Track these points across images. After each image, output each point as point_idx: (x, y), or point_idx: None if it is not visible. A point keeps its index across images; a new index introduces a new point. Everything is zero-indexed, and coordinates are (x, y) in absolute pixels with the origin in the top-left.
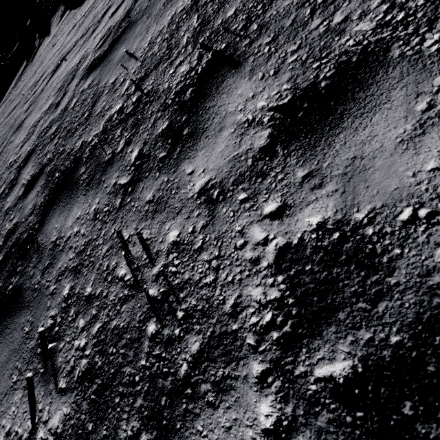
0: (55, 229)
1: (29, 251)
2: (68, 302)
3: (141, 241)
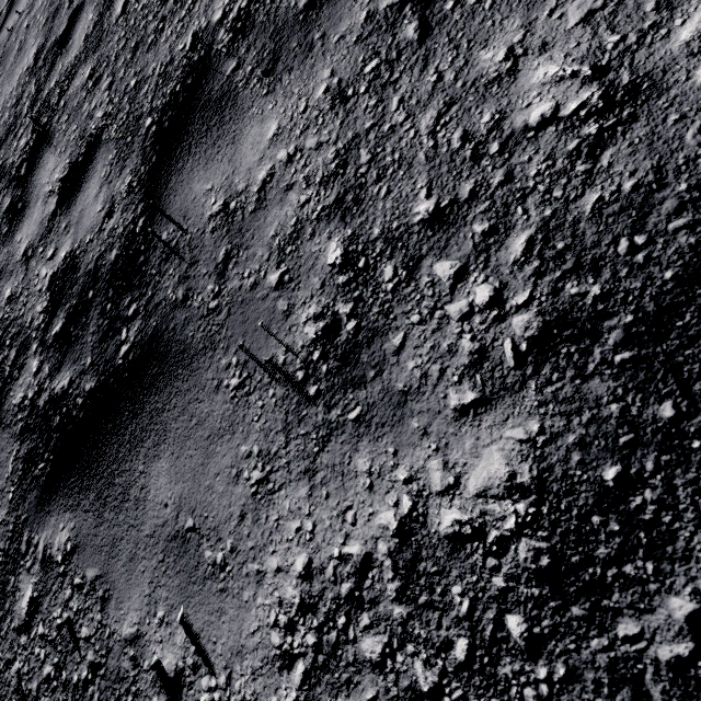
0: None
1: None
2: None
3: None
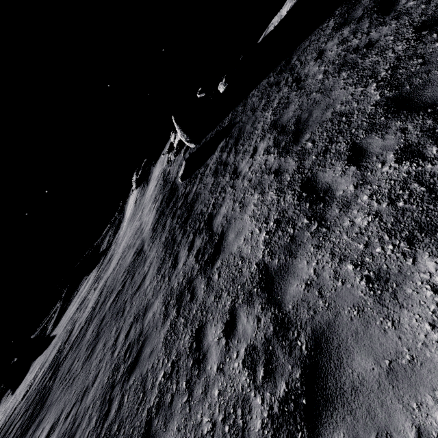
0: None
1: None
2: None
3: None
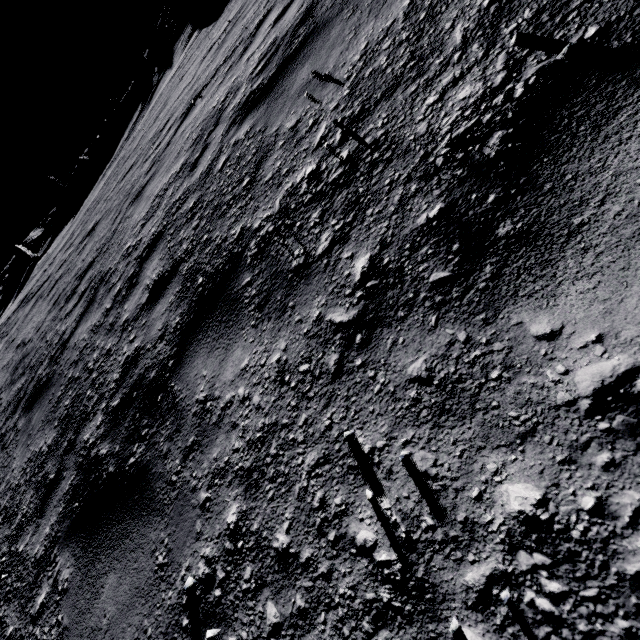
0: (202, 378)
1: (160, 406)
2: (237, 545)
3: (411, 475)
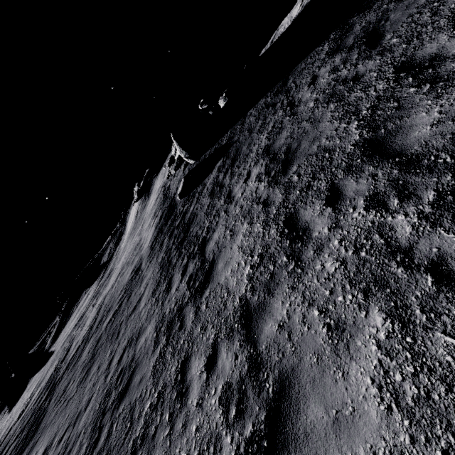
0: None
1: None
2: None
3: None
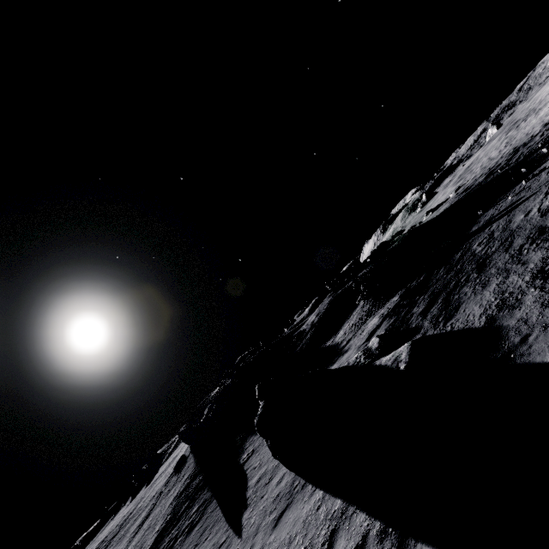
0: None
1: None
2: None
3: None
